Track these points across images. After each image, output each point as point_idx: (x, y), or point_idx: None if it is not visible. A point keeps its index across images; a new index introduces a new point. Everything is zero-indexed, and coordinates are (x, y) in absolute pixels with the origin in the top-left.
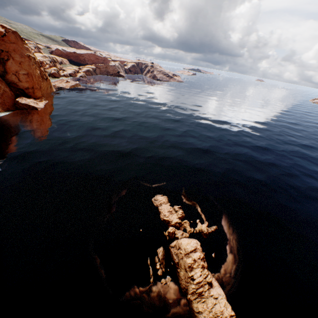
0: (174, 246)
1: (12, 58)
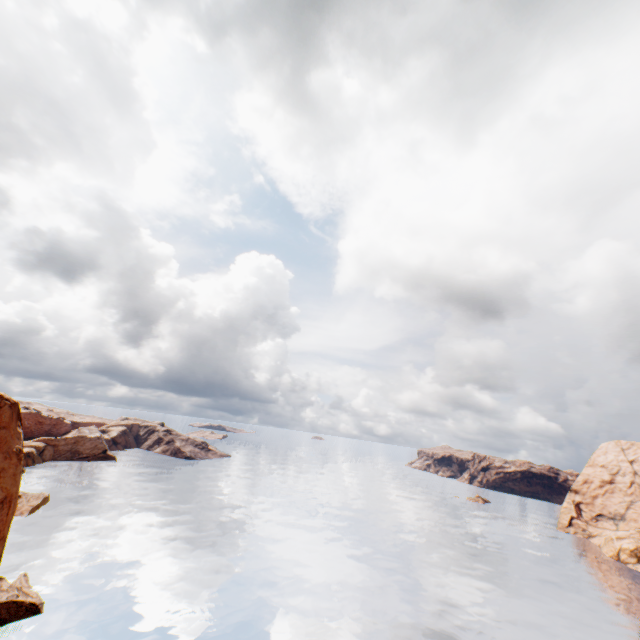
0: None
1: None
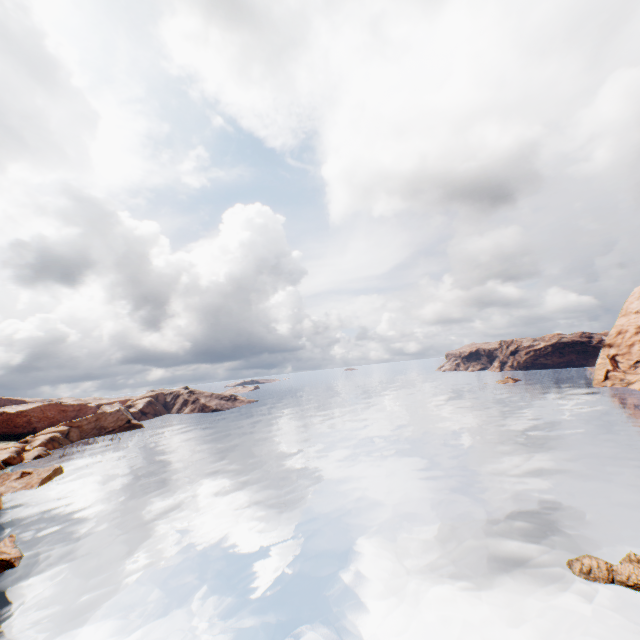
0: None
1: None
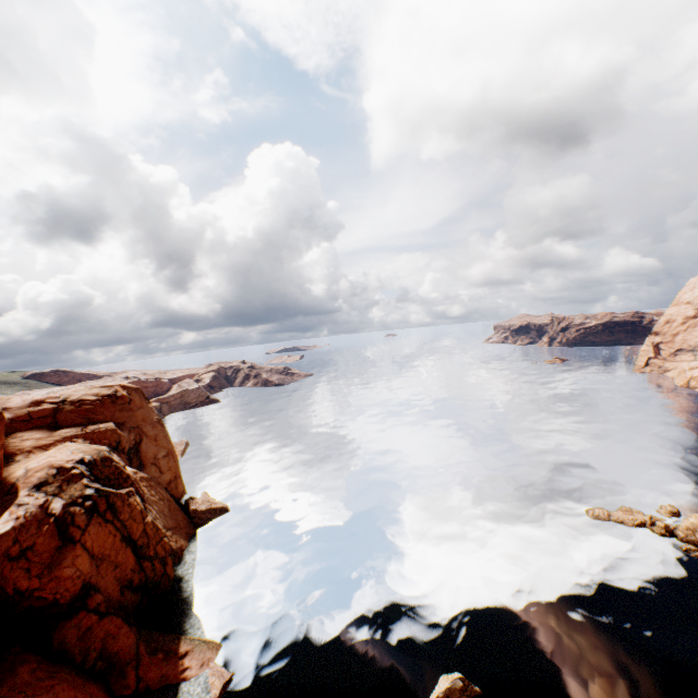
0: (685, 535)
1: (145, 435)
